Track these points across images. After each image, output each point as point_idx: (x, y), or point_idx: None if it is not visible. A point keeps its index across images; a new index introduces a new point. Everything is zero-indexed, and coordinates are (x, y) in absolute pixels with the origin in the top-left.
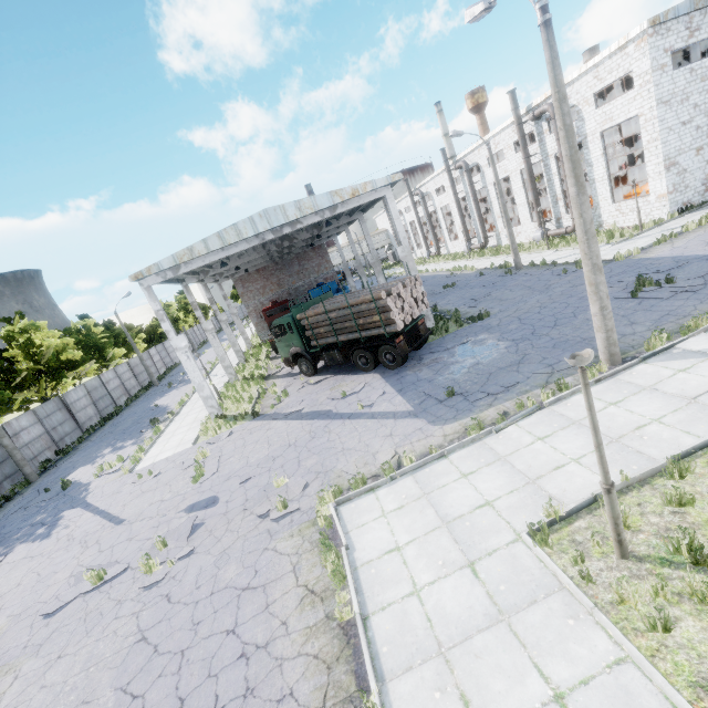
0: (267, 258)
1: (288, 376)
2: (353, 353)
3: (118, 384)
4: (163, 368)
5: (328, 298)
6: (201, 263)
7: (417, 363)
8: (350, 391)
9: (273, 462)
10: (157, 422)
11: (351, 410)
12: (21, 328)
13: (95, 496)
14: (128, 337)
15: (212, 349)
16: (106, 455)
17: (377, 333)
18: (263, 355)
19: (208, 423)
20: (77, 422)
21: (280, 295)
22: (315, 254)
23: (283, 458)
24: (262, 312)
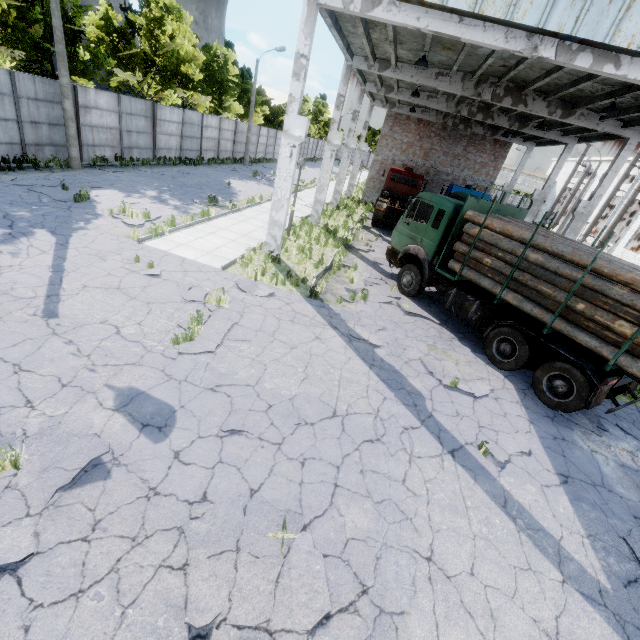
0: (451, 109)
1: (374, 267)
2: (497, 324)
3: (215, 137)
4: (261, 154)
5: (516, 217)
6: (412, 20)
7: (598, 433)
8: (461, 379)
9: (294, 432)
10: (215, 202)
11: (459, 435)
12: (166, 4)
13: (83, 238)
14: (252, 97)
15: (313, 170)
16: (145, 197)
17: (590, 345)
18: (357, 215)
19: (257, 252)
20: (155, 143)
21: (417, 166)
22: (491, 150)
23: (313, 439)
24: (389, 170)
